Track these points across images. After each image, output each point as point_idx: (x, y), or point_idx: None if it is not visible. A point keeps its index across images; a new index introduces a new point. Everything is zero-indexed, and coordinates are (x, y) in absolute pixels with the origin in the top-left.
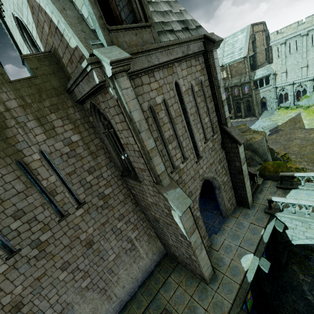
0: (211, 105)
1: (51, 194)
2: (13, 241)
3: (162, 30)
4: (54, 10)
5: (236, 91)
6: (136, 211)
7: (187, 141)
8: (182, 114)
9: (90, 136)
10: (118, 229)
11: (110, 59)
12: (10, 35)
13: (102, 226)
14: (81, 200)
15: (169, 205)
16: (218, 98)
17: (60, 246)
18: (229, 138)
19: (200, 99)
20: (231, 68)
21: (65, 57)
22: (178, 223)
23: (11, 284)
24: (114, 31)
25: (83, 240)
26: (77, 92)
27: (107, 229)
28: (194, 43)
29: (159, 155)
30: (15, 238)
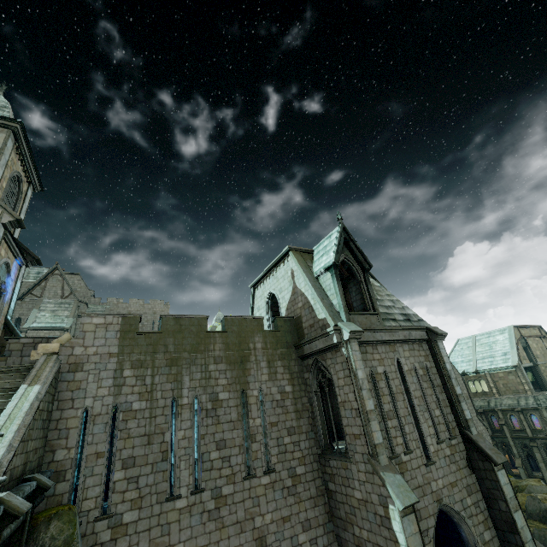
0: (443, 396)
1: (251, 438)
2: (204, 474)
3: (386, 318)
4: (317, 298)
5: (517, 421)
6: (327, 529)
7: (411, 427)
8: (404, 392)
9: (300, 392)
10: (299, 545)
11: (350, 329)
12: (253, 300)
13: (281, 522)
14: (271, 463)
15: (386, 493)
16: (451, 390)
17: (233, 515)
18: (477, 450)
19: (427, 384)
20: (495, 378)
21: (307, 323)
22: (398, 536)
23: (177, 533)
24: (352, 314)
25: (257, 527)
26: (306, 348)
27: (286, 533)
28: (416, 331)
29: (377, 421)
30: (207, 472)
